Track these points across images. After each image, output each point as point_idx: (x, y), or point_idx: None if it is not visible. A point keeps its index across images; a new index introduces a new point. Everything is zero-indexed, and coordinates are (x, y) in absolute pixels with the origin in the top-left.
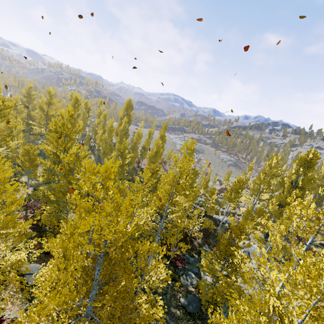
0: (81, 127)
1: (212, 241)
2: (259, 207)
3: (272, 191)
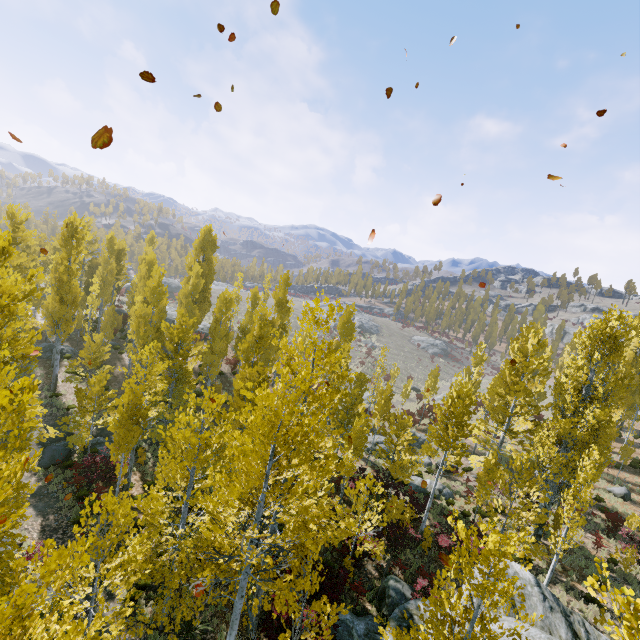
0: (97, 292)
1: (411, 555)
2: (517, 457)
3: (537, 410)
